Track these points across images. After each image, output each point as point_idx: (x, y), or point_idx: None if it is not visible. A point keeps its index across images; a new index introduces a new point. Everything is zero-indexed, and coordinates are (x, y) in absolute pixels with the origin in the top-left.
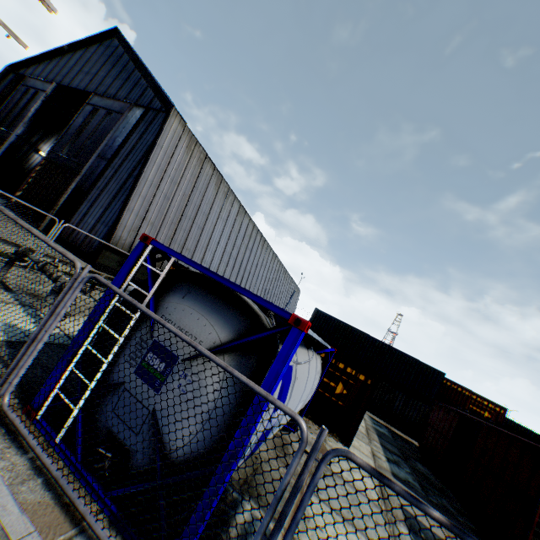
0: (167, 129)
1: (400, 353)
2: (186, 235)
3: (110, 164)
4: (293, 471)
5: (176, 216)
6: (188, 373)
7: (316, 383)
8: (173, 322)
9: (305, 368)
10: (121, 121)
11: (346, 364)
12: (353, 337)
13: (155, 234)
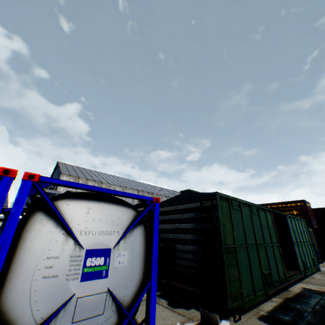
0: None
1: None
2: None
3: None
4: None
5: None
6: None
7: None
8: None
9: None
10: (56, 188)
11: None
12: None
13: None
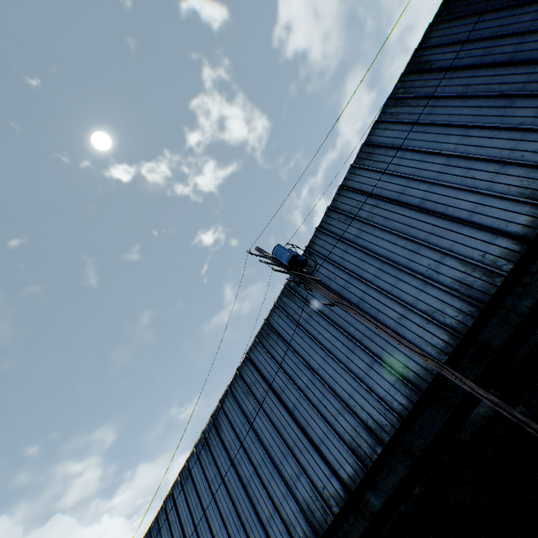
0: None
1: None
2: None
3: None
4: None
5: None
6: None
7: None
8: None
9: None
10: None
11: None
12: None
13: None
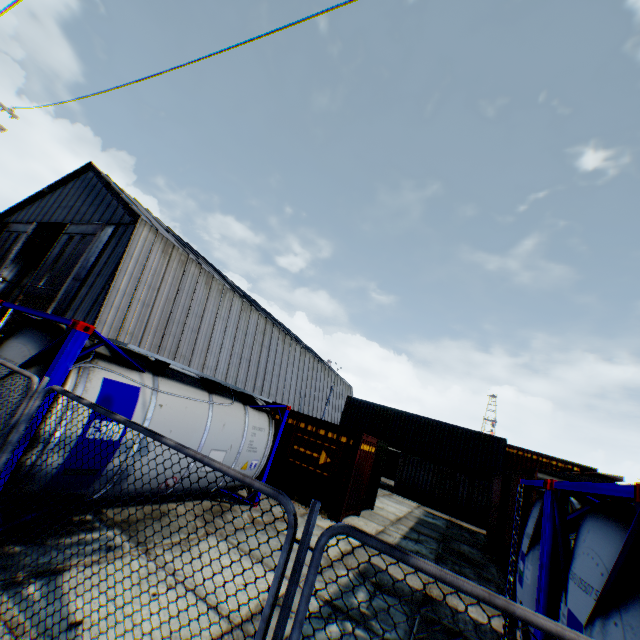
0: (136, 238)
1: (450, 426)
2: (177, 341)
3: (84, 283)
4: (21, 412)
5: (161, 322)
6: (2, 388)
7: (263, 442)
8: (3, 356)
9: (196, 406)
10: (95, 242)
11: (327, 429)
12: (395, 419)
13: (138, 345)
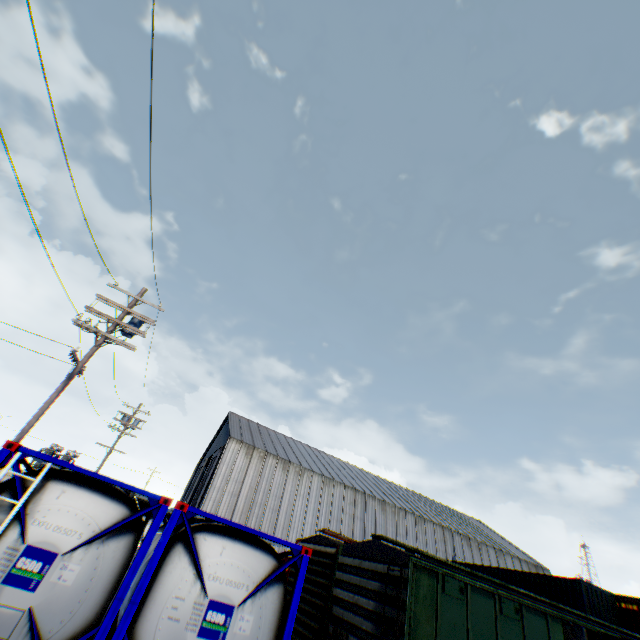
0: (227, 450)
1: (516, 573)
2: (259, 520)
3: (206, 489)
4: None
5: (246, 506)
6: None
7: None
8: None
9: None
10: (217, 460)
11: None
12: None
13: None
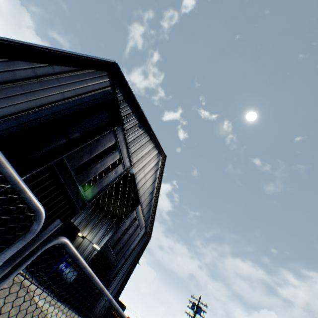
0: (144, 246)
1: None
2: None
3: (125, 263)
4: None
5: None
6: None
7: None
8: None
9: None
10: (138, 233)
11: None
12: None
13: None
